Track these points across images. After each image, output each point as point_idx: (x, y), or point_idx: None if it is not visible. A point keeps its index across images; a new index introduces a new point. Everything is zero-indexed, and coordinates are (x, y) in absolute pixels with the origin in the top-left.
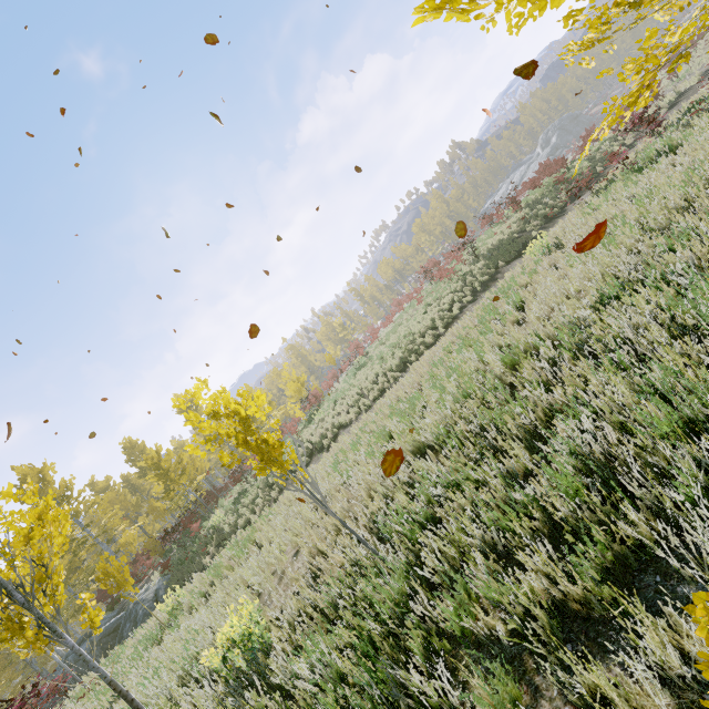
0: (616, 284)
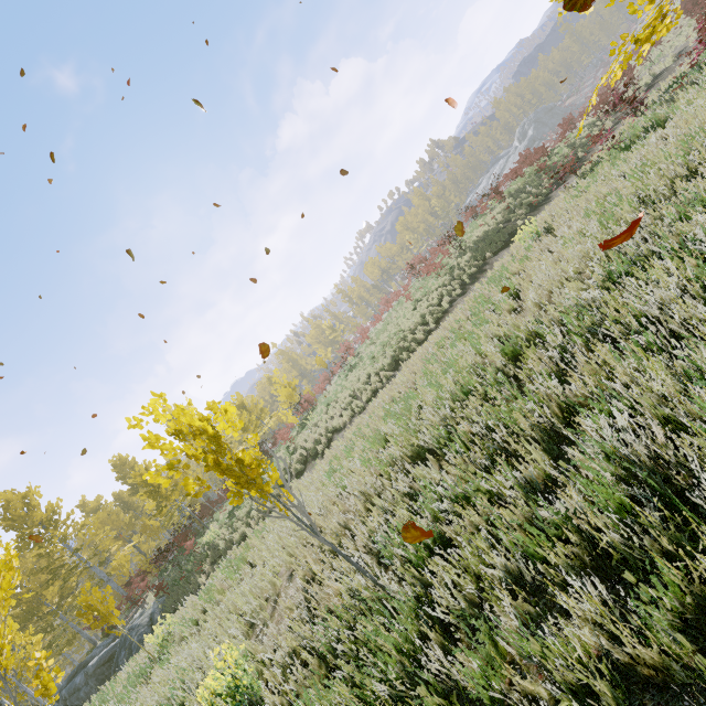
0: (624, 260)
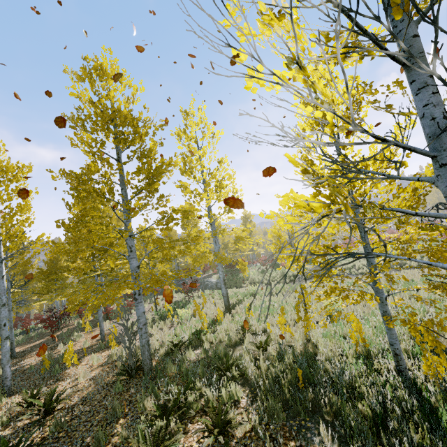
0: None
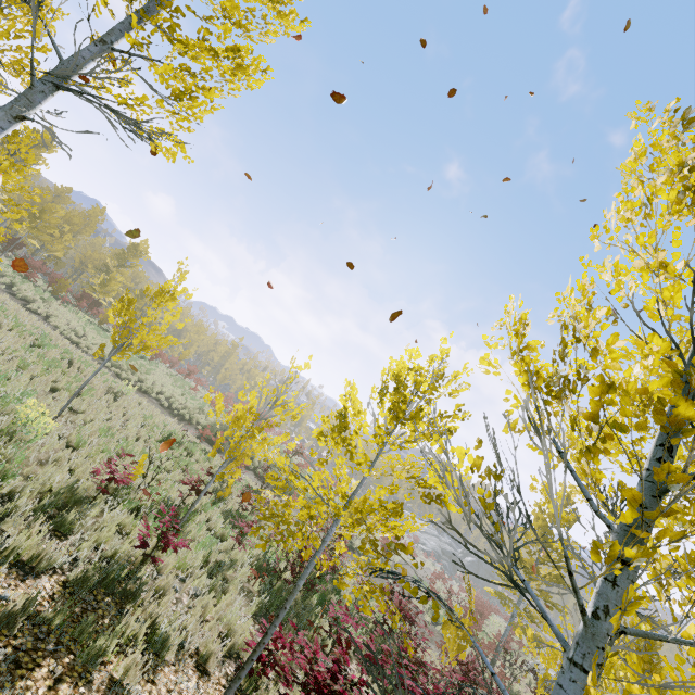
0: None
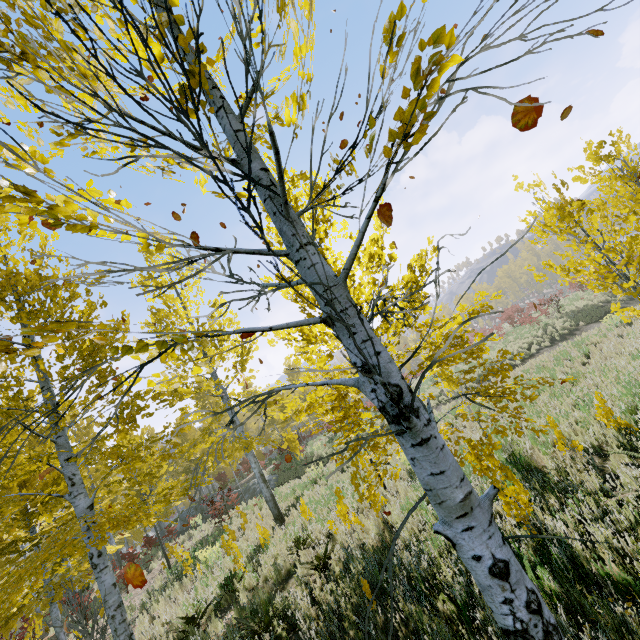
0: None
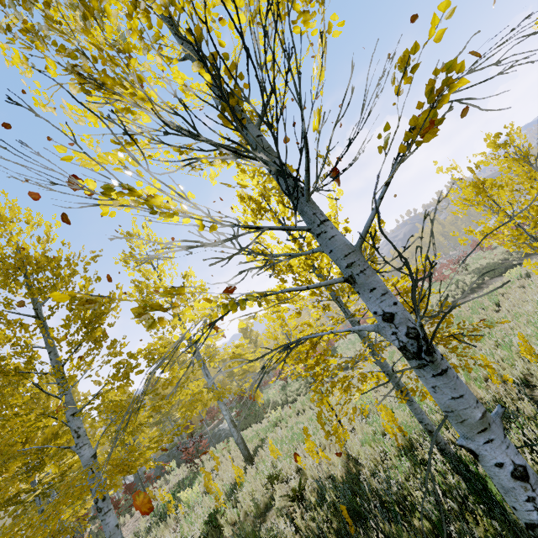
0: None
